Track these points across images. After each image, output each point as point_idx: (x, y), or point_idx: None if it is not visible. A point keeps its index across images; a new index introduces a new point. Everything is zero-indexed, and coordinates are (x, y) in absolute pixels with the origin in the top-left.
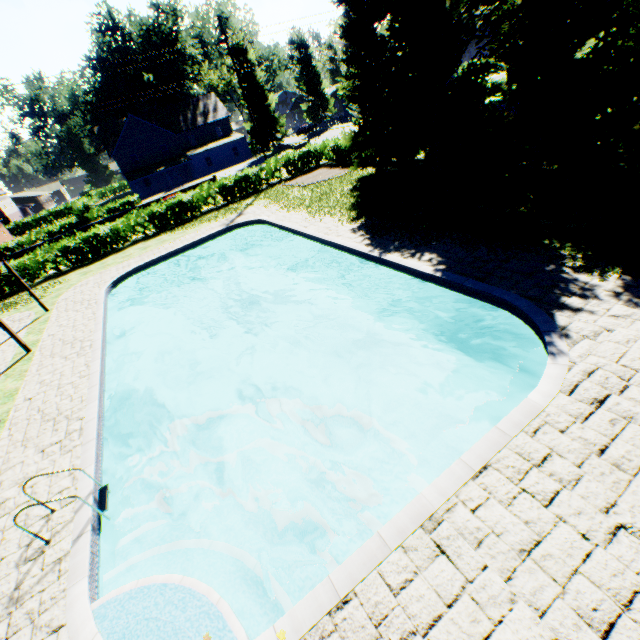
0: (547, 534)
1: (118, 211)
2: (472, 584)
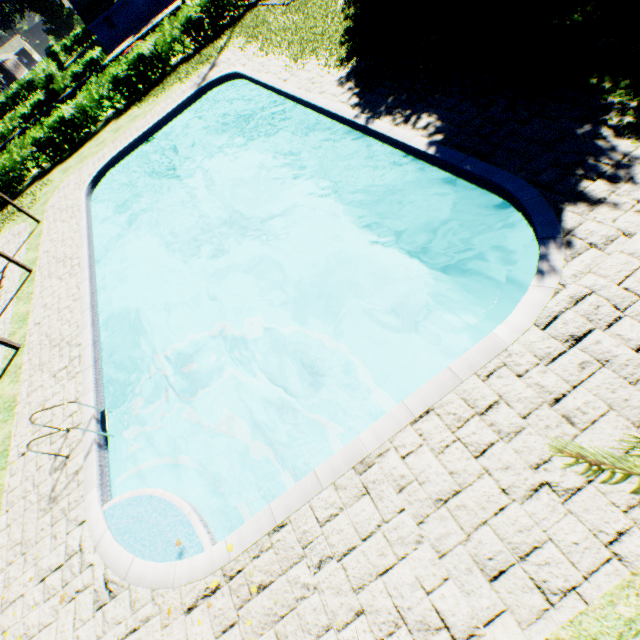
0: (469, 485)
1: (84, 76)
2: (387, 524)
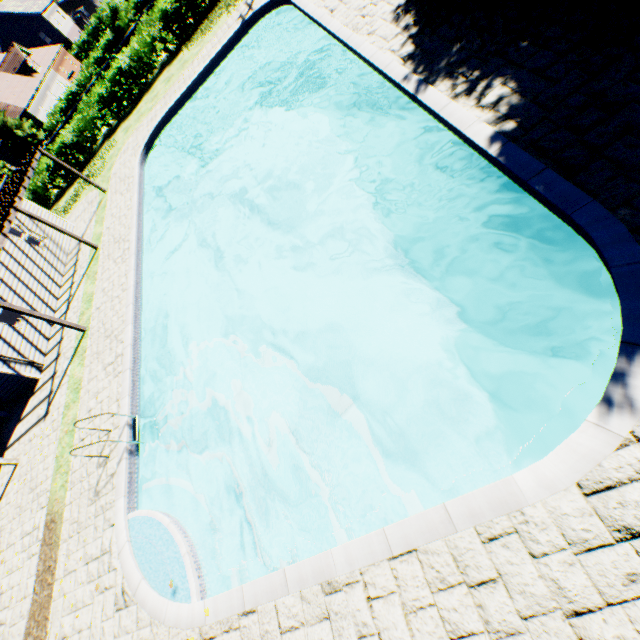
0: None
1: (145, 5)
2: None
